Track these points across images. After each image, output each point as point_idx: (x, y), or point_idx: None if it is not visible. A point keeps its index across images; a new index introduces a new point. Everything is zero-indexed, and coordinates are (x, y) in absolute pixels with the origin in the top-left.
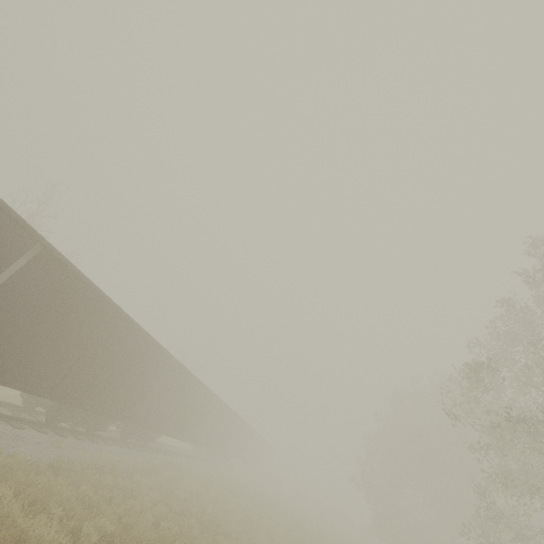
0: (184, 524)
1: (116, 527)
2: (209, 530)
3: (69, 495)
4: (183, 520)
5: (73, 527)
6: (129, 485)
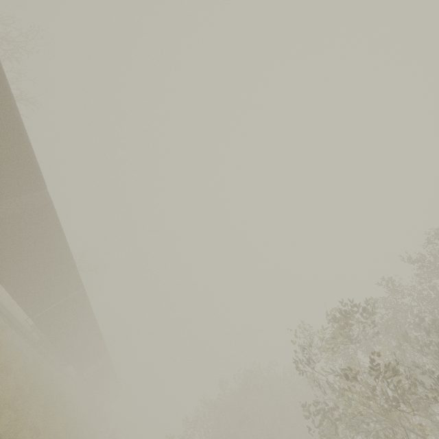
0: None
1: None
2: None
3: None
4: None
5: None
6: None
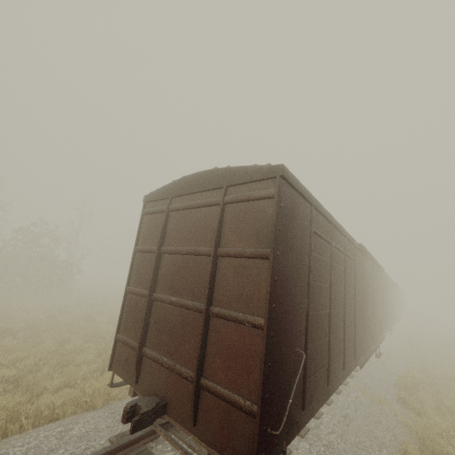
0: None
1: None
2: None
3: None
4: None
5: None
6: (454, 369)
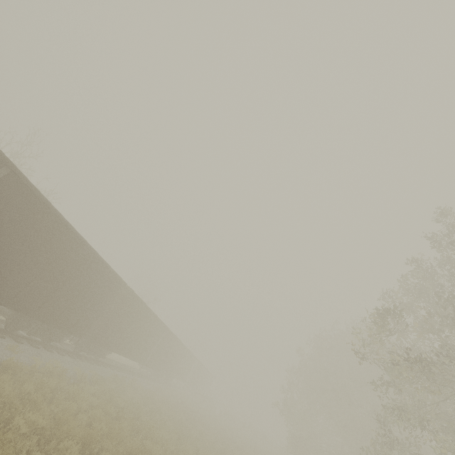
0: (116, 427)
1: (48, 422)
2: (139, 435)
3: (9, 391)
4: (115, 423)
5: (7, 418)
6: (72, 389)
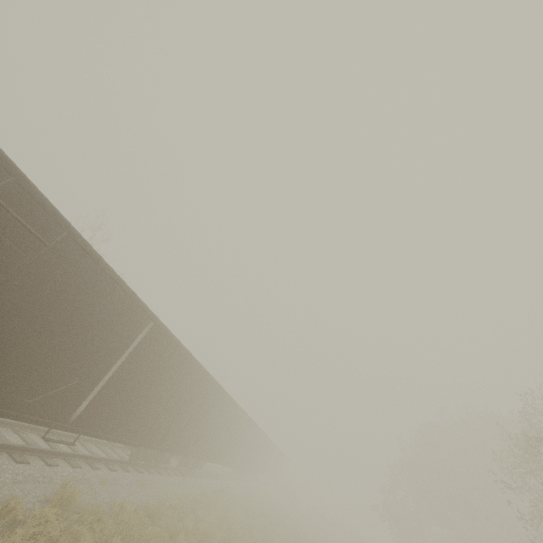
0: None
1: None
2: None
3: None
4: None
5: None
6: (203, 528)
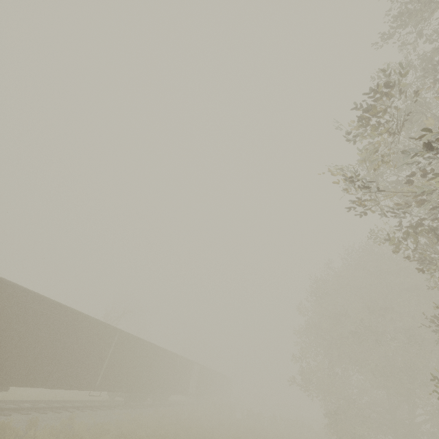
0: None
1: None
2: None
3: None
4: None
5: None
6: None
